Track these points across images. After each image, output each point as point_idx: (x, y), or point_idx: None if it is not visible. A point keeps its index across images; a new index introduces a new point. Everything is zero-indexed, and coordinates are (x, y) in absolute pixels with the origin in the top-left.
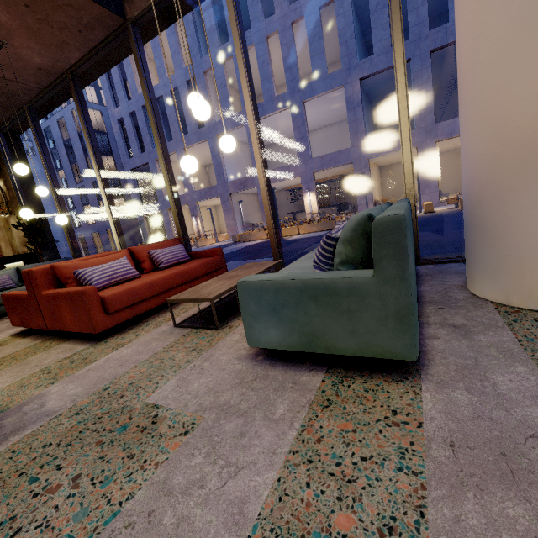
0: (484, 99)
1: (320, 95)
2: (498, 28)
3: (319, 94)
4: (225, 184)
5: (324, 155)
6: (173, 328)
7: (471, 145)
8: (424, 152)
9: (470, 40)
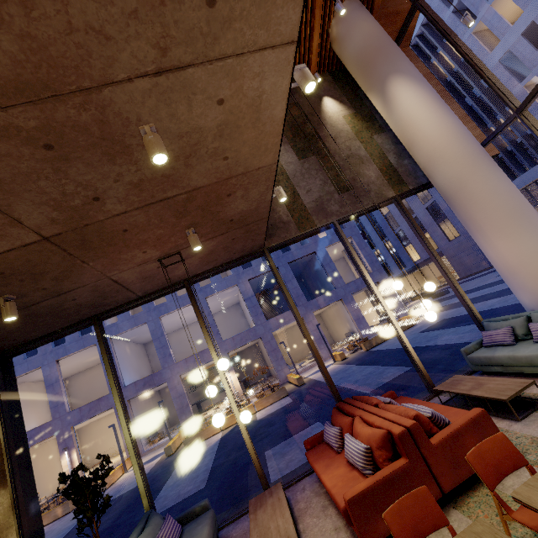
0: (535, 272)
1: (219, 292)
2: (529, 254)
3: (218, 291)
4: (122, 389)
5: (235, 336)
6: (521, 421)
7: (535, 286)
8: (309, 320)
9: (515, 257)
